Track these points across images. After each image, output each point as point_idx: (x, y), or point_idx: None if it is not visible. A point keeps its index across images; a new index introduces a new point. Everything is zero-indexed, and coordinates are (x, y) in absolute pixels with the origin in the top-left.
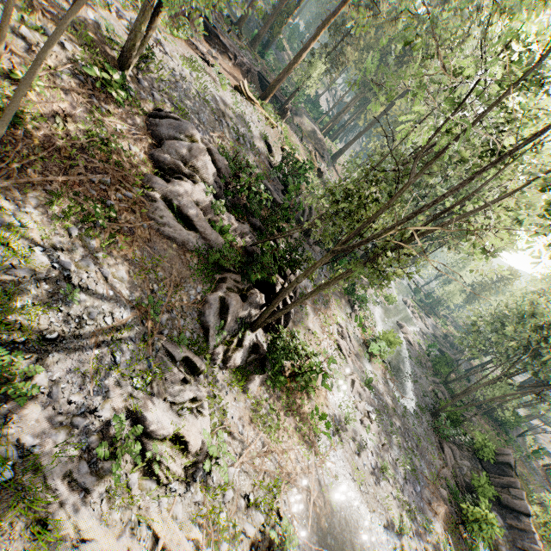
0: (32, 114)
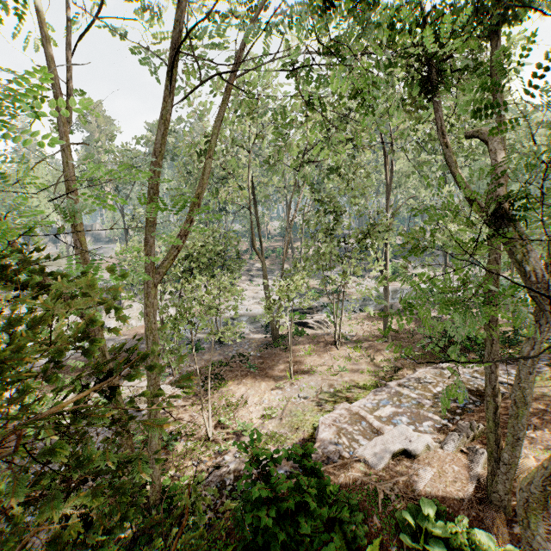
0: None
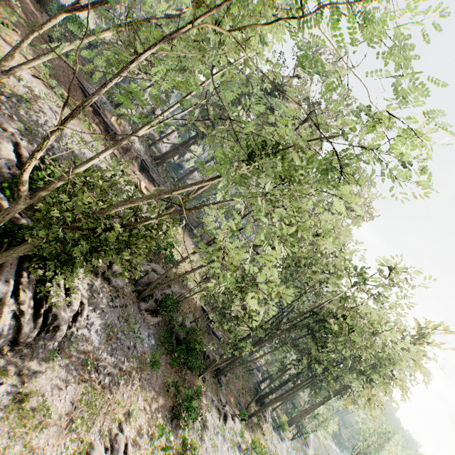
0: None
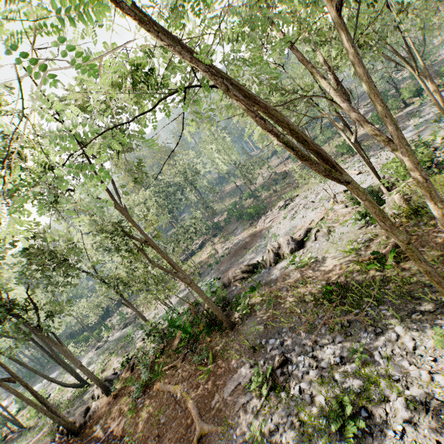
0: None
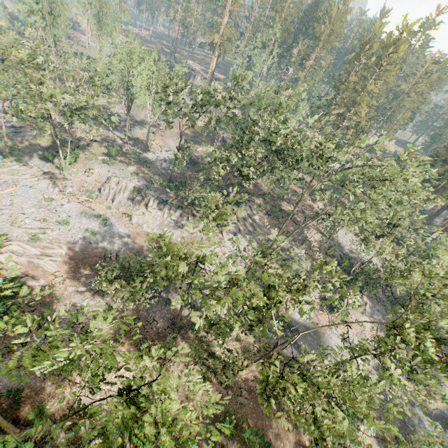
0: (309, 242)
